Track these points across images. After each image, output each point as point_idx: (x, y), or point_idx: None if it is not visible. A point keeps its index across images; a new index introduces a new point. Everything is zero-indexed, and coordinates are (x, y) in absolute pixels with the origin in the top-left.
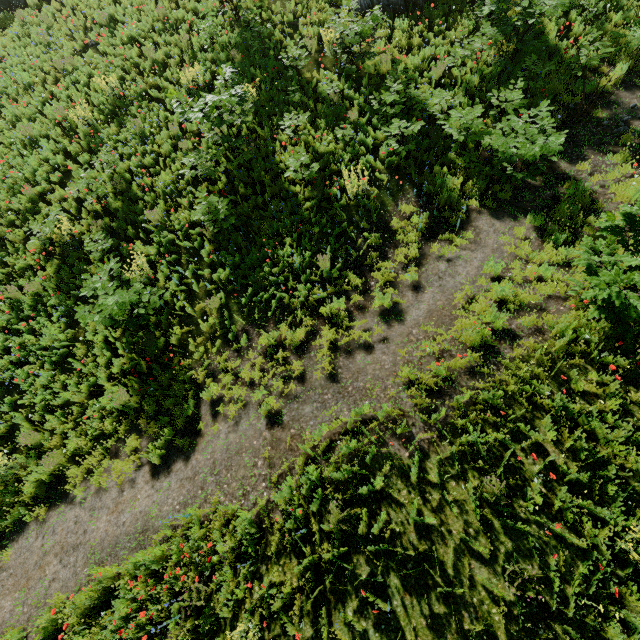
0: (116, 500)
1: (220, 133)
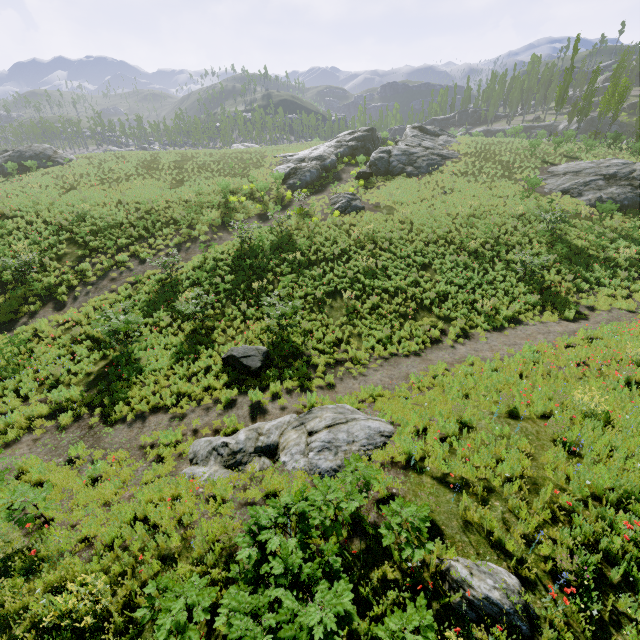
0: (558, 324)
1: (539, 229)
